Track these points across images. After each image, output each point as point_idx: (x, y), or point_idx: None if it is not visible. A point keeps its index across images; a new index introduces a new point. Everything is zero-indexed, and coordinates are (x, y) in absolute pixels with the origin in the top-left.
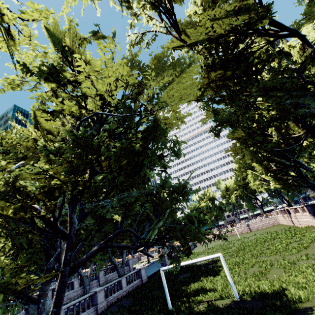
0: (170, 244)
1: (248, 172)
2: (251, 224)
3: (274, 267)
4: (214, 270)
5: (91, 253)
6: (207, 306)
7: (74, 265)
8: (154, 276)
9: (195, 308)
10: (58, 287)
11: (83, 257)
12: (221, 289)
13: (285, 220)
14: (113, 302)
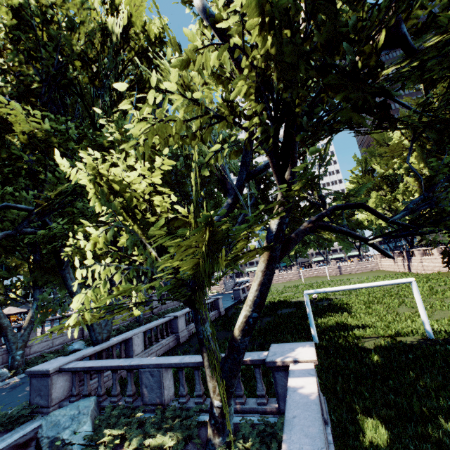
0: (433, 239)
1: (373, 195)
2: (343, 266)
3: (434, 309)
4: (336, 307)
5: (302, 233)
6: (390, 342)
7: (282, 246)
8: (233, 310)
9: (361, 344)
10: (264, 277)
11: (290, 236)
12: (383, 326)
13: (396, 265)
14: (193, 332)
